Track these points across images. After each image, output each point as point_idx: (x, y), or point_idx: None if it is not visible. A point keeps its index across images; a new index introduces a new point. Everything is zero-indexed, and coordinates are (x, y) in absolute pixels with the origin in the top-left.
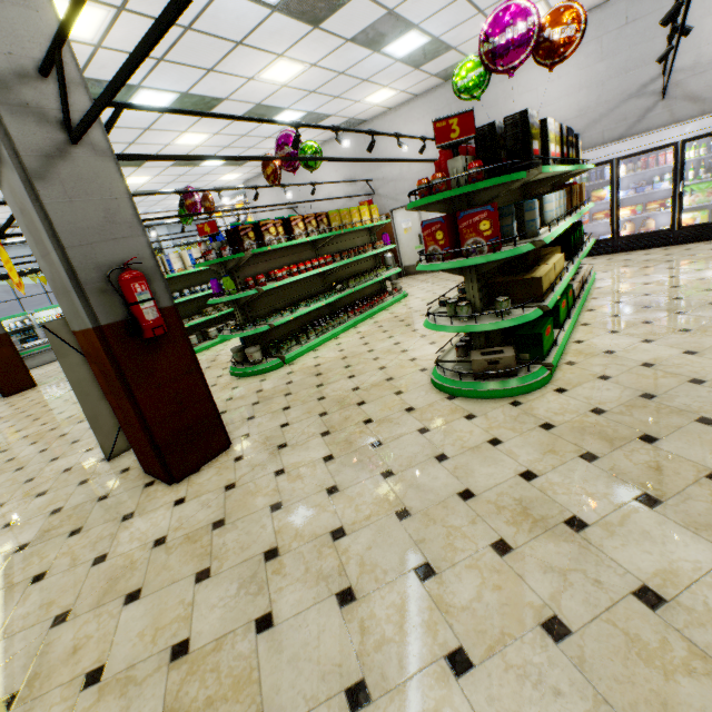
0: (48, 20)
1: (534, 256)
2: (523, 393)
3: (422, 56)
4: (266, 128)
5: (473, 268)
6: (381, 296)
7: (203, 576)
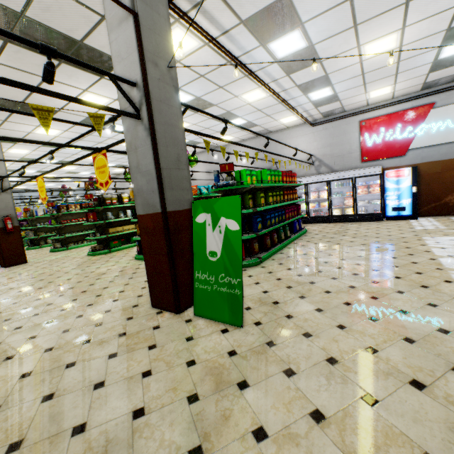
0: (4, 171)
1: (120, 224)
2: (99, 255)
3: None
4: None
5: (95, 225)
6: None
7: None
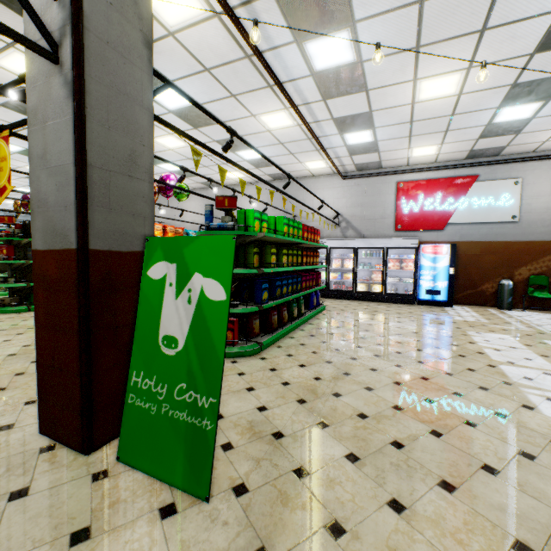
0: None
1: None
2: (8, 313)
3: None
4: None
5: (10, 265)
6: None
7: None
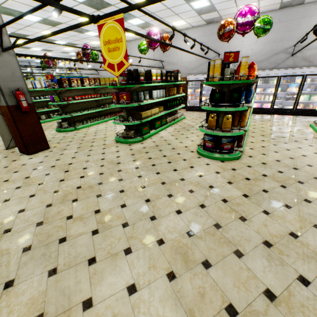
0: None
1: (147, 107)
2: (133, 143)
3: (143, 26)
4: (83, 35)
5: (125, 108)
6: (120, 112)
7: (35, 169)
